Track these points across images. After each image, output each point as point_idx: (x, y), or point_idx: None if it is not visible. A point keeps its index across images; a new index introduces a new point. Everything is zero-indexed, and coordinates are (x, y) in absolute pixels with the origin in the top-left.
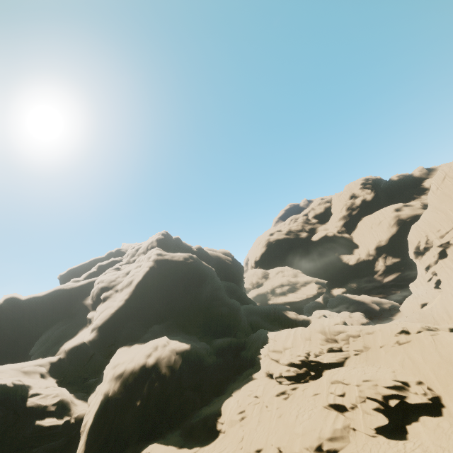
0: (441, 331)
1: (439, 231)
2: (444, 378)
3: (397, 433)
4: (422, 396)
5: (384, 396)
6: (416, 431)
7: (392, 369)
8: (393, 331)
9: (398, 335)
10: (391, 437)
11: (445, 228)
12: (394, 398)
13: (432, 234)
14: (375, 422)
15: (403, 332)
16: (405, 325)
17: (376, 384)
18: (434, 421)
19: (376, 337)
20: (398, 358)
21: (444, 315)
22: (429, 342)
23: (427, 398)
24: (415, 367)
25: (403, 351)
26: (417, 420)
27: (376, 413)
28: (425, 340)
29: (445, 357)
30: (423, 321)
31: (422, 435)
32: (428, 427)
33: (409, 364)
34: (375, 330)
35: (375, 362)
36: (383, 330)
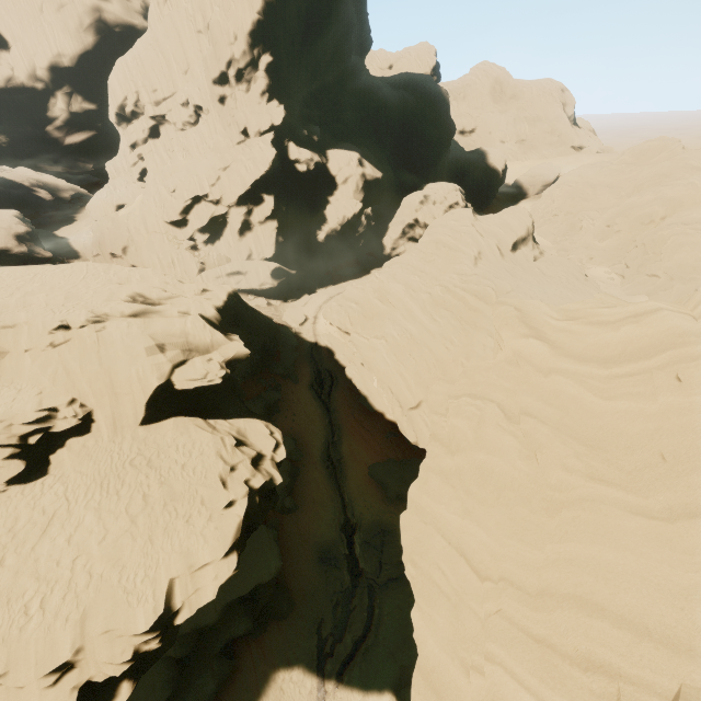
0: (110, 321)
1: (155, 93)
2: (101, 390)
3: (38, 468)
4: (73, 419)
5: (23, 436)
6: (61, 460)
7: (39, 390)
8: (47, 327)
9: (54, 333)
10: (28, 480)
11: (164, 90)
12: (37, 434)
13: (145, 93)
14: (6, 475)
15: (62, 327)
16: (66, 317)
17: (12, 424)
18: (81, 442)
19: (21, 336)
20: (49, 370)
21: (142, 227)
22: (94, 342)
23: (78, 419)
24: (70, 380)
25: (58, 358)
26: (64, 446)
27: (9, 462)
28: (89, 340)
29: (106, 365)
30: (116, 235)
31: (67, 462)
32: (74, 451)
33: (63, 377)
34: (19, 324)
35: (16, 378)
36: (32, 324)
